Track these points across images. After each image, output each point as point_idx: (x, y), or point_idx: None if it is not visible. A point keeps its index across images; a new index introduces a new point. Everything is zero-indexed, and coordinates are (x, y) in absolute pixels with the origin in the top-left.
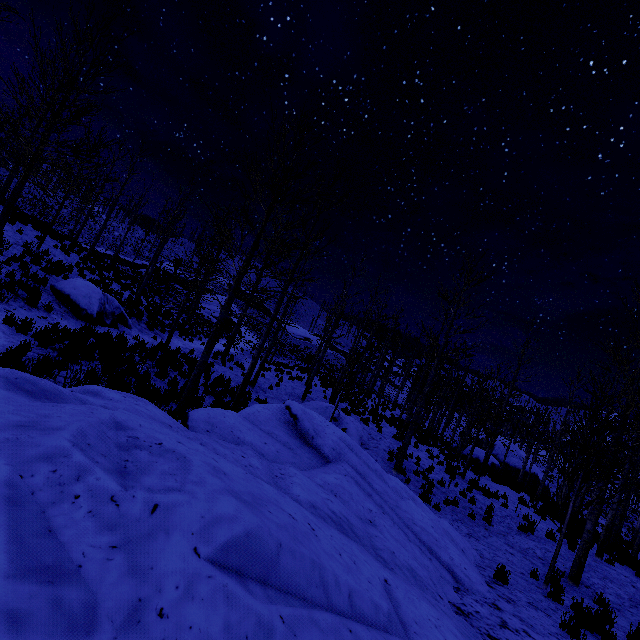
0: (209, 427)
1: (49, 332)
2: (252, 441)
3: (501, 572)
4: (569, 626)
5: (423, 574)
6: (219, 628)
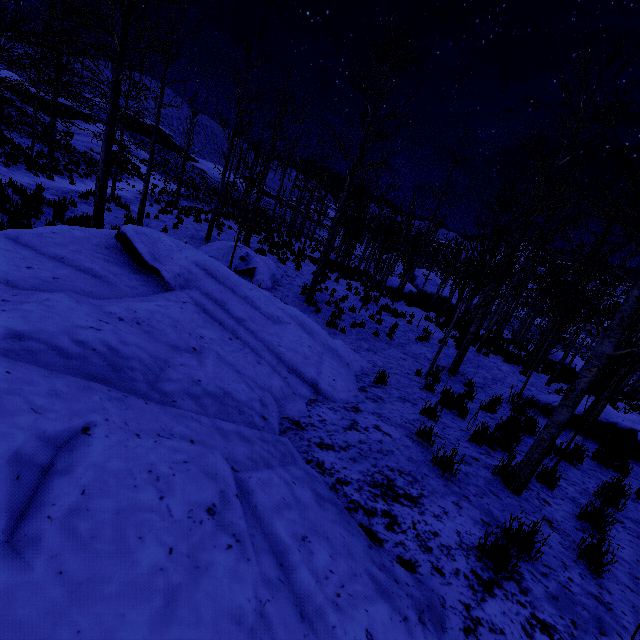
0: None
1: None
2: None
3: (381, 376)
4: (428, 411)
5: (248, 397)
6: None
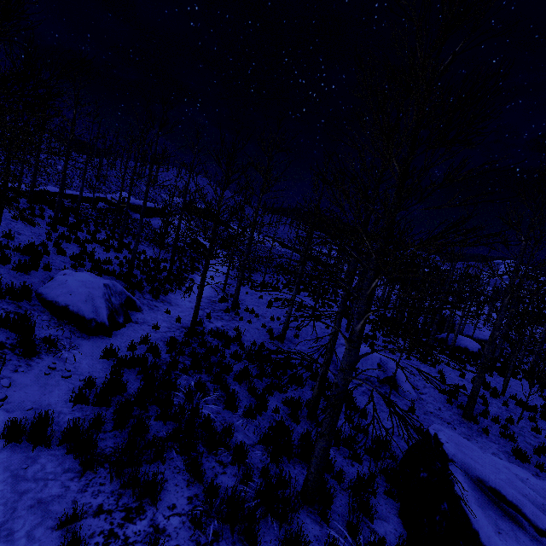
0: None
1: (85, 435)
2: None
3: None
4: None
5: None
6: None
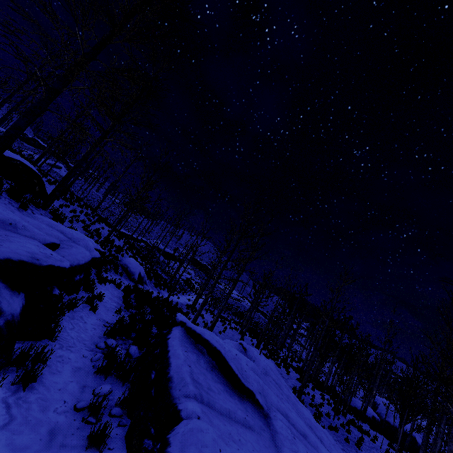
0: None
1: (130, 289)
2: None
3: None
4: None
5: None
6: (254, 378)
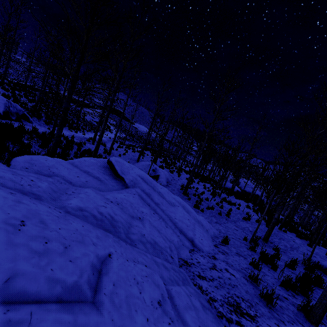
0: (29, 166)
1: None
2: (65, 175)
3: (225, 239)
4: (254, 264)
5: (164, 245)
6: None
